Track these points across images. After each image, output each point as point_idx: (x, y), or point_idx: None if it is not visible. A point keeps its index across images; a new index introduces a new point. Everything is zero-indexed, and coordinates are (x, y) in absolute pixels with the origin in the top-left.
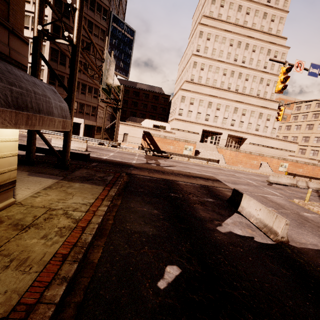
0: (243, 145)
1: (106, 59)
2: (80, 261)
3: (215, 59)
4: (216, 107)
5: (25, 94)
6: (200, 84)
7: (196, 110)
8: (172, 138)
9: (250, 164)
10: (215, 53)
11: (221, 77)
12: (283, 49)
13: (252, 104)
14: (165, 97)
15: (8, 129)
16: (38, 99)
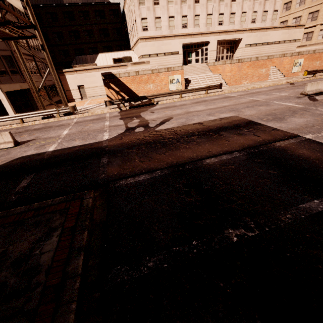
0: (238, 51)
1: None
2: None
3: None
4: None
5: None
6: None
7: (165, 14)
8: (148, 72)
9: (257, 75)
10: None
11: None
12: None
13: None
14: (113, 9)
15: None
16: None
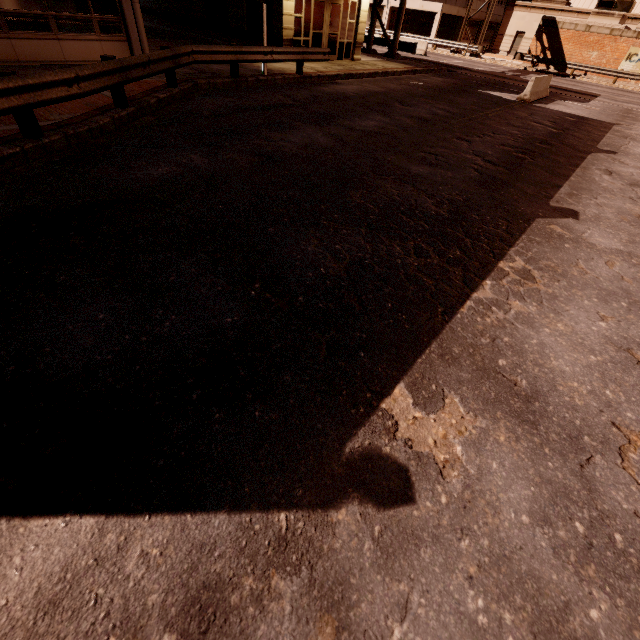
0: None
1: None
2: (382, 73)
3: None
4: None
5: None
6: None
7: None
8: (605, 31)
9: None
10: None
11: None
12: None
13: None
14: None
15: (365, 2)
16: None
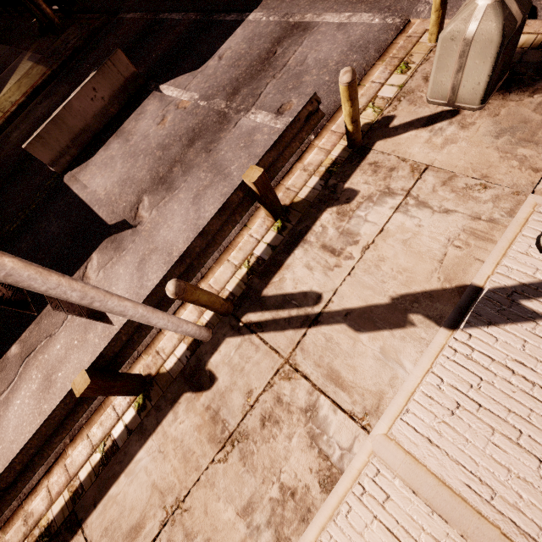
0: None
1: None
2: None
3: None
4: None
5: None
6: None
7: None
8: None
9: None
10: None
11: None
12: None
13: None
14: None
15: None
16: None
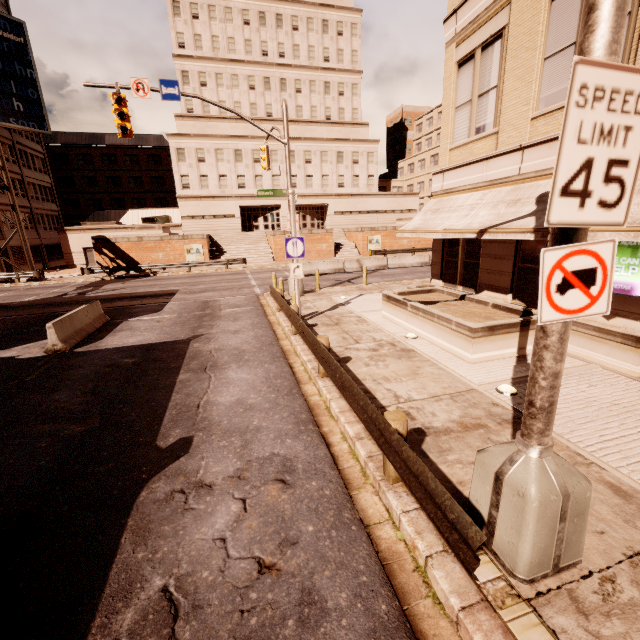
0: (327, 218)
1: None
2: None
3: (223, 58)
4: (253, 158)
5: None
6: (208, 117)
7: (215, 172)
8: (156, 238)
9: (316, 251)
10: (219, 45)
11: (247, 94)
12: (350, 16)
13: (317, 138)
14: None
15: None
16: None
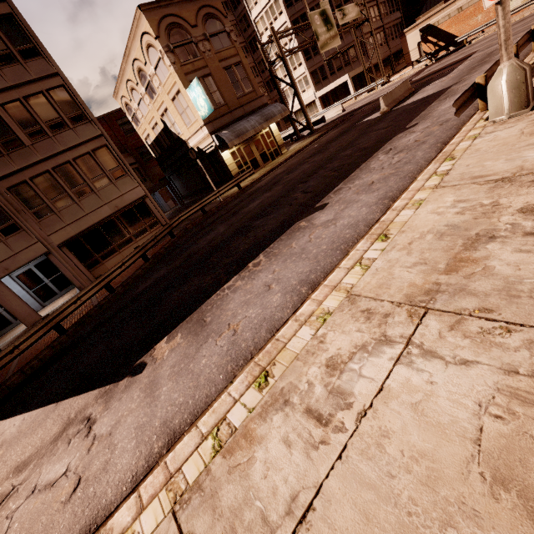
0: None
1: (312, 21)
2: (296, 153)
3: None
4: None
5: (267, 116)
6: None
7: None
8: (475, 0)
9: None
10: None
11: None
12: None
13: None
14: None
15: (273, 127)
16: (270, 115)
